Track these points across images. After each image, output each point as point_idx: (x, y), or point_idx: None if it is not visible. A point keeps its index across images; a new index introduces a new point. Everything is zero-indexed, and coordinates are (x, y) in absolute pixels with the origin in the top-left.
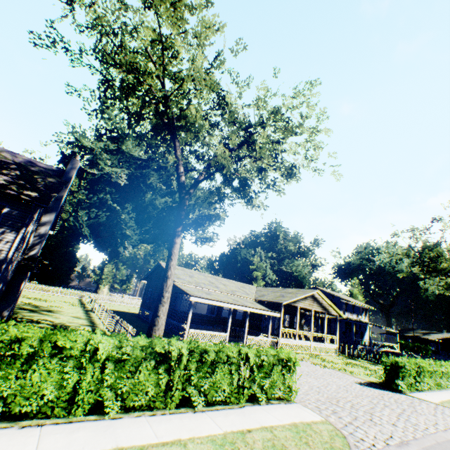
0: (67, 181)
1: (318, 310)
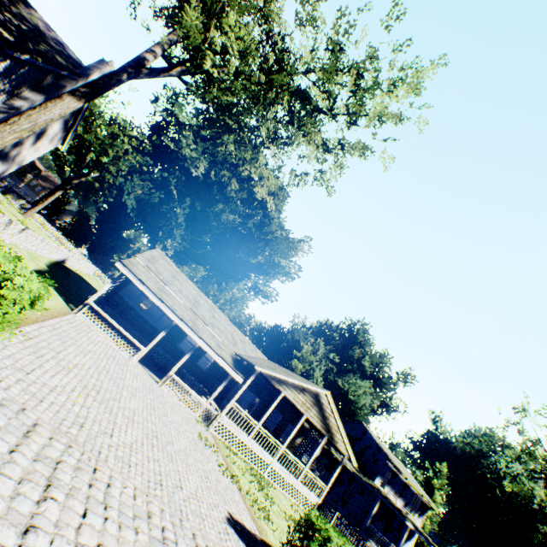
0: (82, 75)
1: (314, 422)
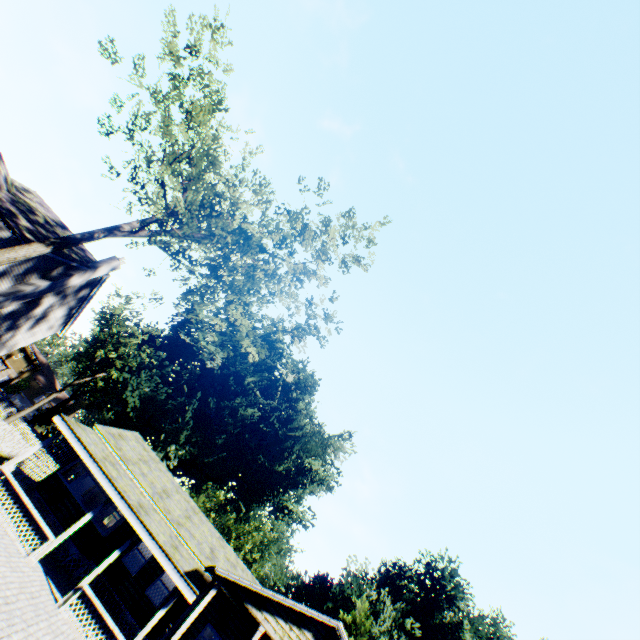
0: (92, 267)
1: None
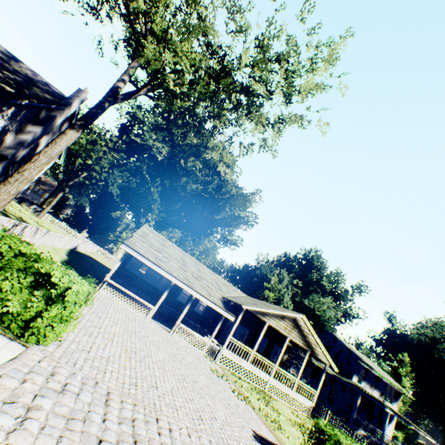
0: (66, 105)
1: (297, 342)
